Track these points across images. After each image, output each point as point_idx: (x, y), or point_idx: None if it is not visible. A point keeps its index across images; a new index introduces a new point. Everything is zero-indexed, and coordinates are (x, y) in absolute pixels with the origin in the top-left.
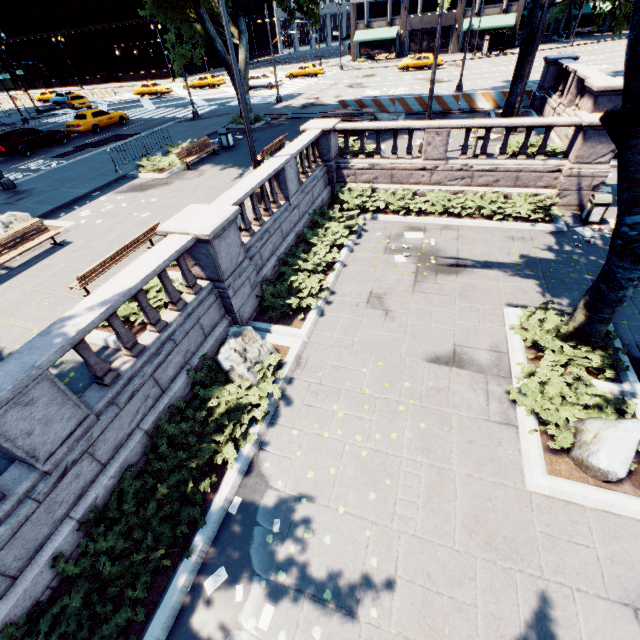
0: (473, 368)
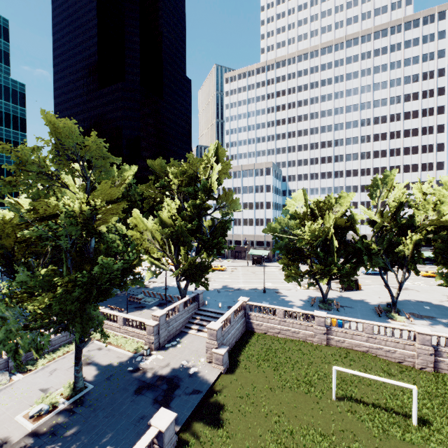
0: (46, 392)
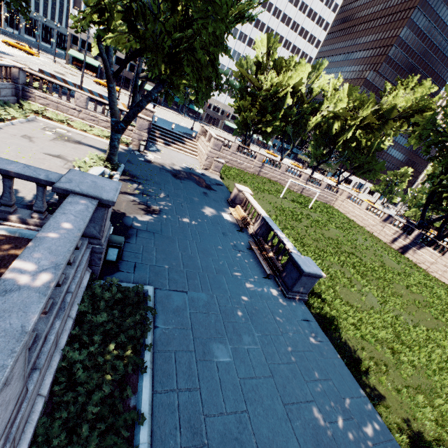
0: (64, 159)
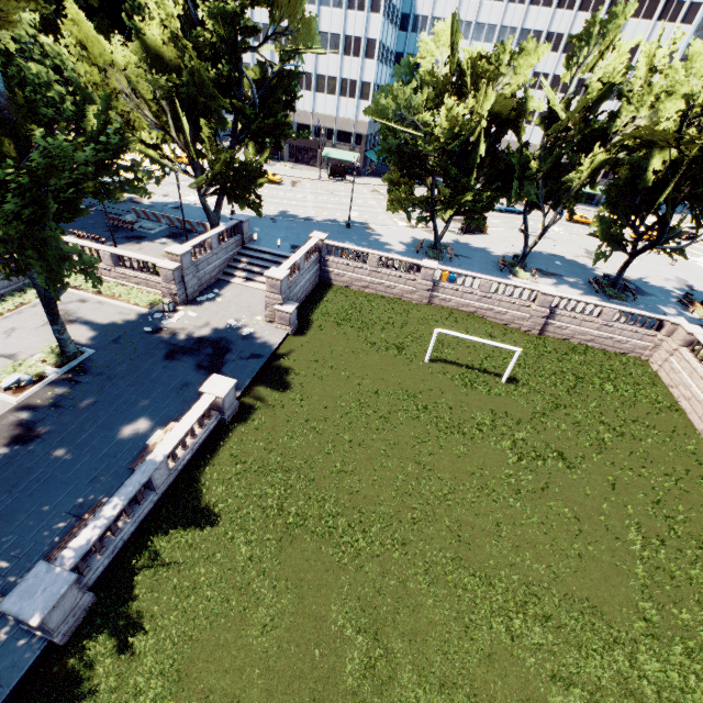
0: (14, 360)
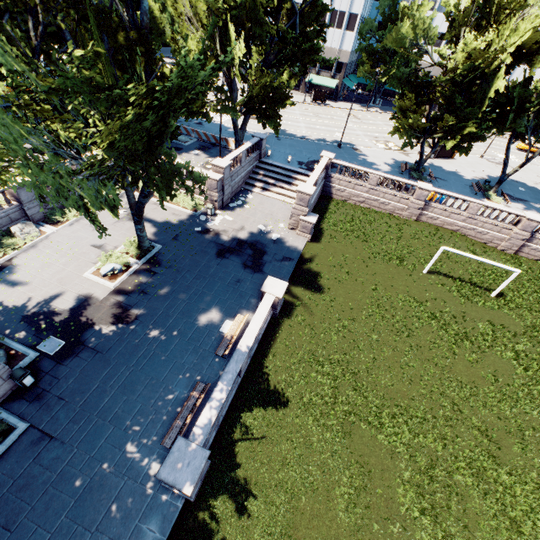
0: (103, 250)
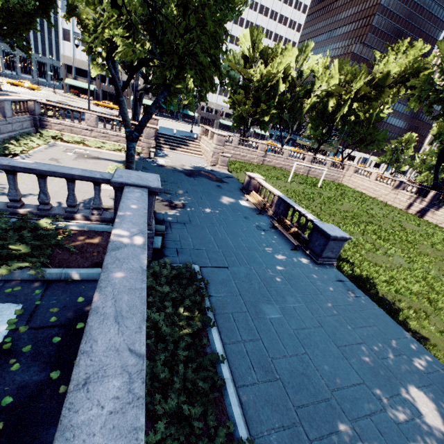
0: None
